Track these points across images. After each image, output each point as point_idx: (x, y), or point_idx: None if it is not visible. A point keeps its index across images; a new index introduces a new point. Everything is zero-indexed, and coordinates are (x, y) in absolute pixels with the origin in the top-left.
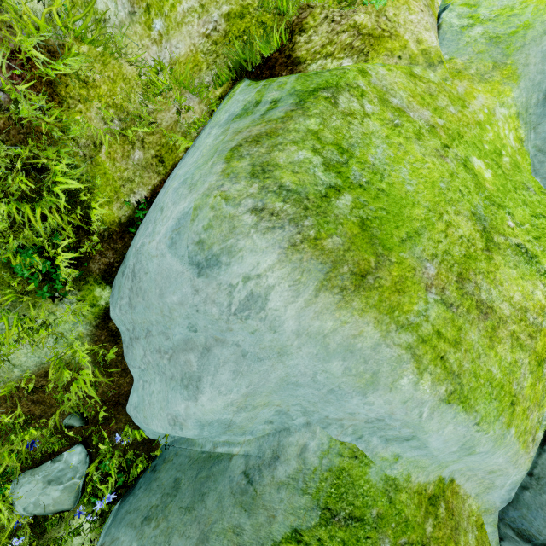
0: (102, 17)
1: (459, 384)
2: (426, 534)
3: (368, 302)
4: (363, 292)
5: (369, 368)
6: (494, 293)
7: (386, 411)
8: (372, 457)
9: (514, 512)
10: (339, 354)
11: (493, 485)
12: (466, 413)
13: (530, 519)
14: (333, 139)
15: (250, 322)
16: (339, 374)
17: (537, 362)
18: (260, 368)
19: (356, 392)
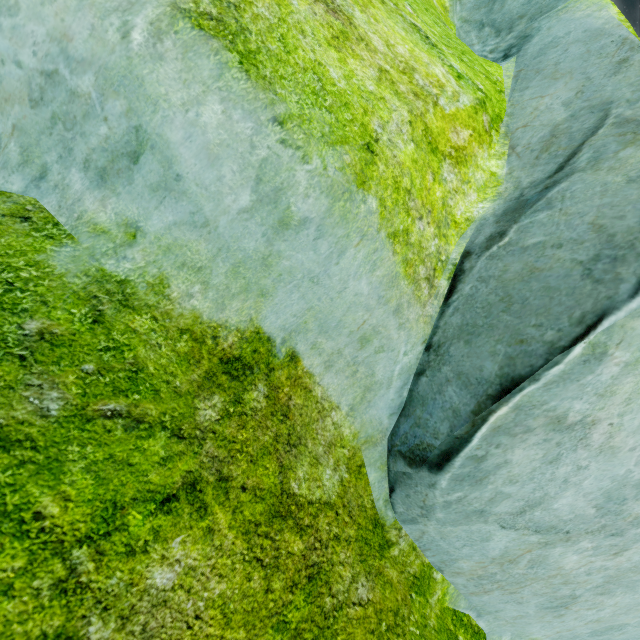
0: None
1: (239, 23)
2: (195, 419)
3: None
4: None
5: None
6: (359, 15)
7: (51, 30)
8: (72, 228)
9: (406, 423)
10: None
11: (375, 381)
12: (249, 79)
13: (425, 420)
14: None
15: None
16: None
17: (428, 142)
18: None
19: None
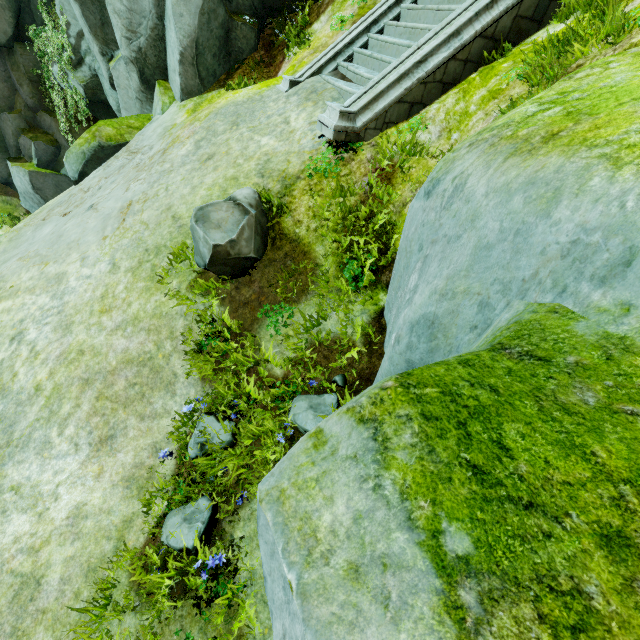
0: (422, 143)
1: None
2: None
3: (556, 145)
4: (551, 142)
5: (551, 187)
6: None
7: (577, 223)
8: (583, 312)
9: None
10: (520, 190)
11: None
12: None
13: None
14: (557, 92)
15: (453, 207)
16: (521, 207)
17: None
18: (458, 245)
19: (539, 217)
